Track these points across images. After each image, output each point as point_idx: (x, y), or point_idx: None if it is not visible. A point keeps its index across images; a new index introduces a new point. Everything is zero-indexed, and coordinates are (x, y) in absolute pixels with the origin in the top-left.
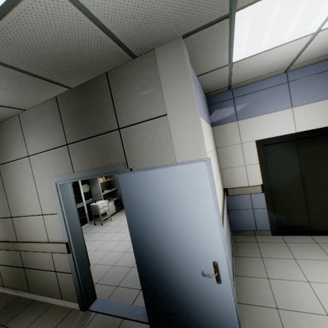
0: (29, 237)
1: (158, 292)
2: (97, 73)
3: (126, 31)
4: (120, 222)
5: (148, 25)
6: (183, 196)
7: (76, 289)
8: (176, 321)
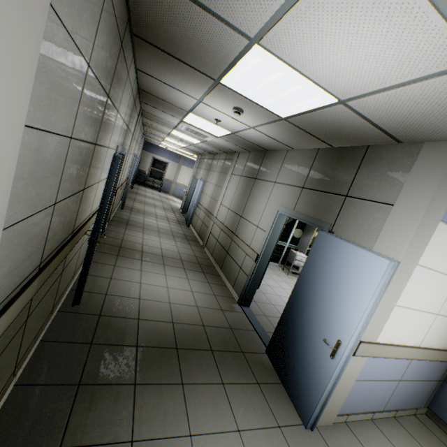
0: (241, 236)
1: (287, 330)
2: (359, 144)
3: (393, 127)
4: None
5: (417, 128)
6: (353, 276)
7: (243, 287)
8: (284, 358)
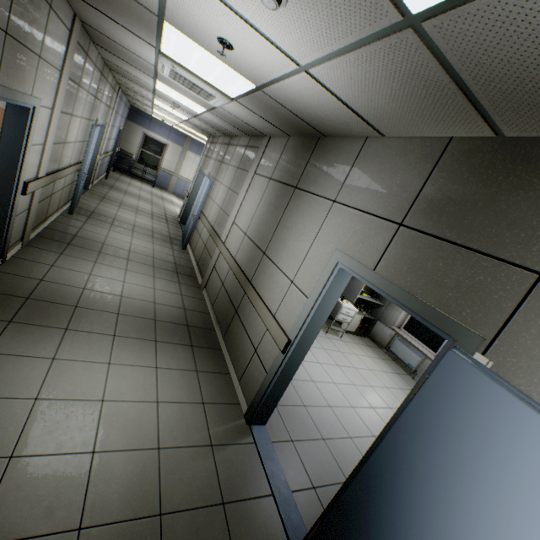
0: (262, 290)
1: None
2: None
3: None
4: (349, 352)
5: None
6: None
7: (257, 393)
8: None
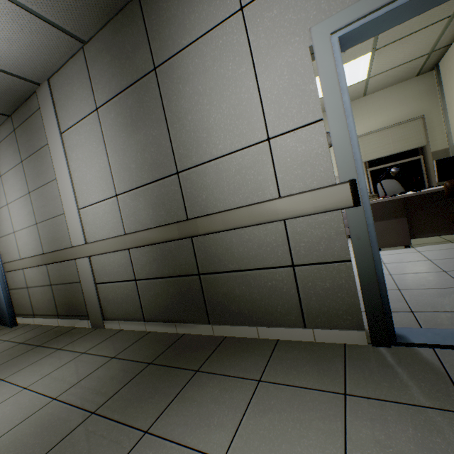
0: (222, 204)
1: None
2: None
3: None
4: None
5: None
6: None
7: (366, 294)
8: None
